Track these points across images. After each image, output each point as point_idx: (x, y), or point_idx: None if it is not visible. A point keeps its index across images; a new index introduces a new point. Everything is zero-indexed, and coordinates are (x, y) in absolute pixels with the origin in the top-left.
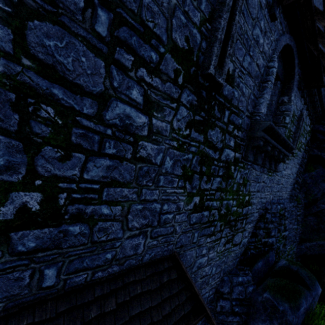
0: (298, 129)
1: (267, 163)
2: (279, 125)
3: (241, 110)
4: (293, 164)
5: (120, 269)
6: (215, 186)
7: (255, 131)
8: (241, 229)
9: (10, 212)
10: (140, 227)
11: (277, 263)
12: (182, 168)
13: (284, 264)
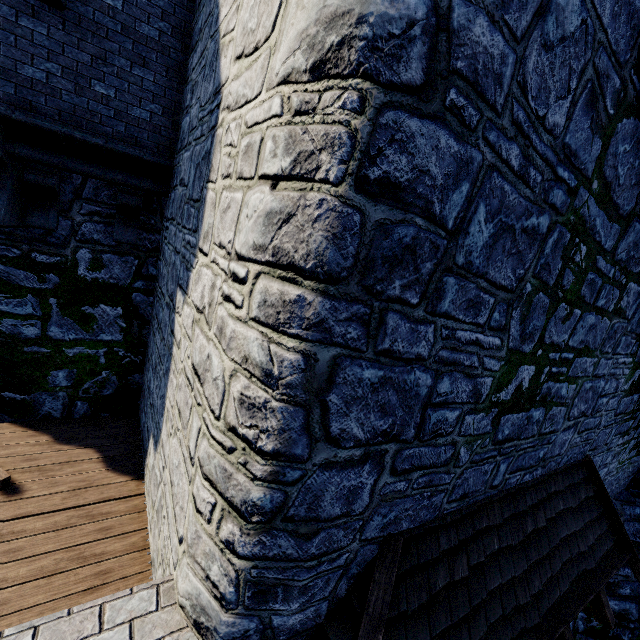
0: None
1: None
2: None
3: None
4: None
5: (540, 473)
6: None
7: None
8: None
9: (511, 390)
10: (576, 416)
11: None
12: None
13: None
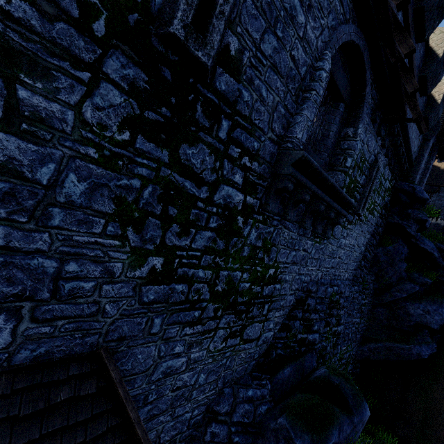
0: (369, 182)
1: (309, 221)
2: (337, 169)
3: (258, 126)
4: (360, 231)
5: None
6: (201, 244)
7: (282, 165)
8: (261, 318)
9: None
10: None
11: (315, 371)
12: (114, 202)
13: (323, 374)
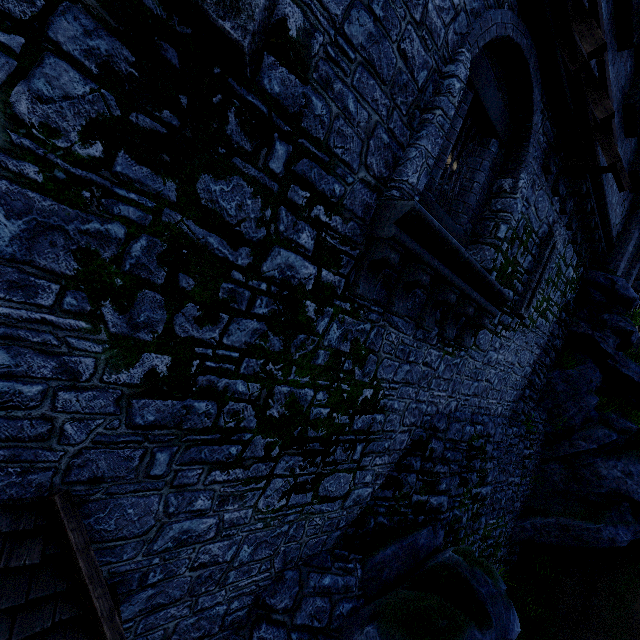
0: (538, 266)
1: (432, 319)
2: (483, 242)
3: (341, 159)
4: (523, 343)
5: None
6: (240, 339)
7: (382, 223)
8: (350, 465)
9: None
10: None
11: (437, 555)
12: (76, 258)
13: (448, 560)
